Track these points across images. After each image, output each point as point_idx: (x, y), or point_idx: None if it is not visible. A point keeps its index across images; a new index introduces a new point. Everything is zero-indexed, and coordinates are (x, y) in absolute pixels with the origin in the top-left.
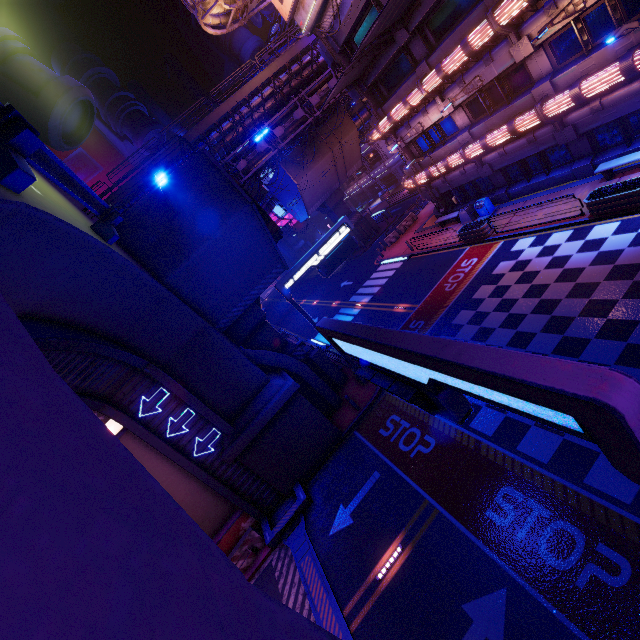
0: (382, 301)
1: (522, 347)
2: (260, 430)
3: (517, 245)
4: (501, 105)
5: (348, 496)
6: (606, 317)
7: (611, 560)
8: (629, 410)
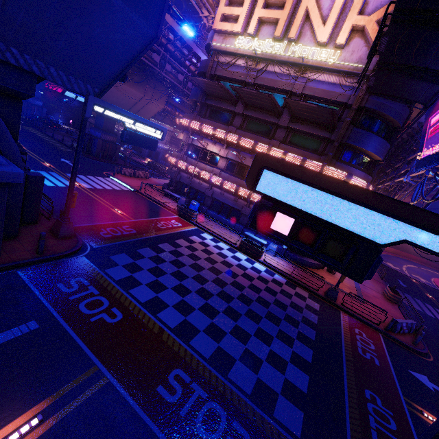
0: (102, 197)
1: (201, 283)
2: None
3: (204, 234)
4: (239, 177)
5: None
6: (241, 291)
7: (240, 433)
8: None
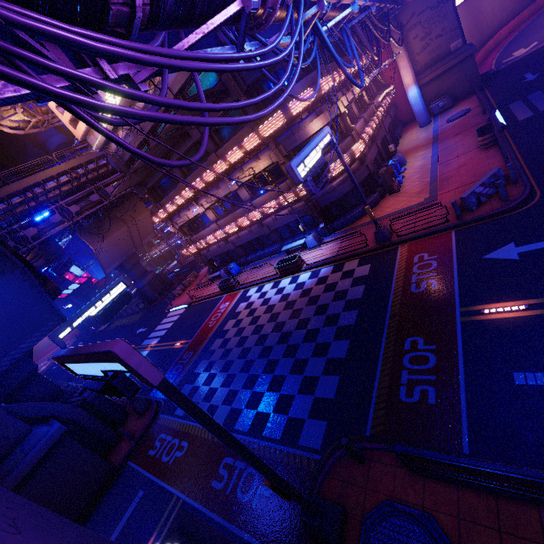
0: (167, 341)
1: (244, 358)
2: (13, 488)
3: (249, 292)
4: (231, 211)
5: (112, 527)
6: (281, 331)
7: None
8: (120, 352)
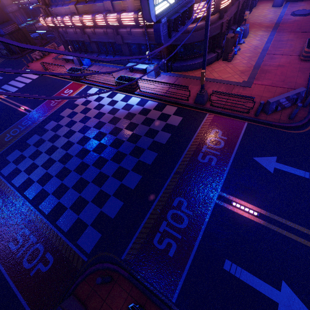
0: (14, 100)
1: (66, 150)
2: None
3: (91, 90)
4: None
5: None
6: (100, 141)
7: (48, 259)
8: None
